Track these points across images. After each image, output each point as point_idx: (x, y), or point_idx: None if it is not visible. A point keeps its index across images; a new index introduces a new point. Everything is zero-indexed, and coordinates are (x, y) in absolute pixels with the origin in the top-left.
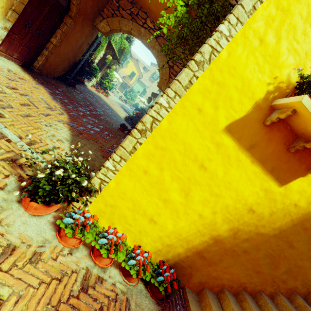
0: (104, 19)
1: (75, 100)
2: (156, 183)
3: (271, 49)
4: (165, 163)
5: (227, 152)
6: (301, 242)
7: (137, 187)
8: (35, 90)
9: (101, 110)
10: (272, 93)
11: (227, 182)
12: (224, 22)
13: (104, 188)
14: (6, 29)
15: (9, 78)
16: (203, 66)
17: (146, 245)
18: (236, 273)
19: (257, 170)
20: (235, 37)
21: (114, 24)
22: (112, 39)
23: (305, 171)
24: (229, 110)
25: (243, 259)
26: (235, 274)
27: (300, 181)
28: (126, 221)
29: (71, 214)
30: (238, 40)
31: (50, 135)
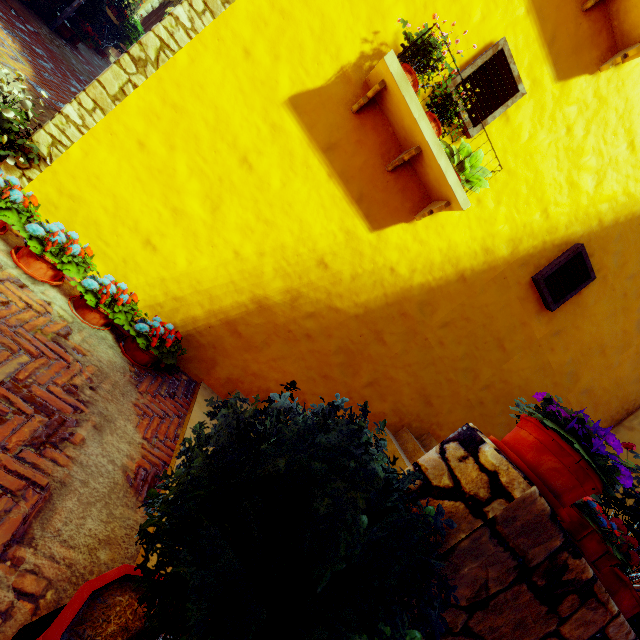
0: None
1: (66, 65)
2: (161, 172)
3: None
4: (180, 138)
5: (289, 146)
6: (396, 336)
7: (125, 171)
8: None
9: None
10: (370, 60)
11: (287, 202)
12: None
13: (59, 157)
14: None
15: None
16: None
17: (137, 289)
18: (292, 372)
19: (337, 193)
20: None
21: None
22: None
23: (411, 214)
24: (297, 67)
25: (304, 349)
26: (289, 375)
27: (402, 230)
28: (100, 235)
29: None
30: None
31: None
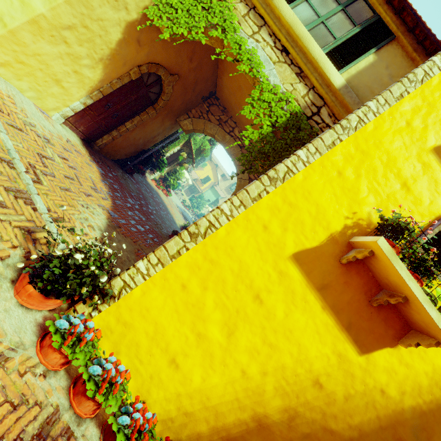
0: (190, 118)
1: (127, 189)
2: (194, 306)
3: (350, 183)
4: (212, 281)
5: (291, 286)
6: None
7: (168, 305)
8: (86, 166)
9: (154, 208)
10: (351, 228)
11: (288, 329)
12: (303, 148)
13: (125, 295)
14: (85, 105)
15: (65, 148)
16: (276, 183)
17: (155, 403)
18: None
19: (329, 321)
20: (313, 164)
21: (199, 125)
22: (192, 137)
23: (394, 339)
24: (299, 235)
25: None
26: None
27: (388, 353)
28: (137, 354)
29: (70, 317)
30: (316, 167)
31: (82, 218)
